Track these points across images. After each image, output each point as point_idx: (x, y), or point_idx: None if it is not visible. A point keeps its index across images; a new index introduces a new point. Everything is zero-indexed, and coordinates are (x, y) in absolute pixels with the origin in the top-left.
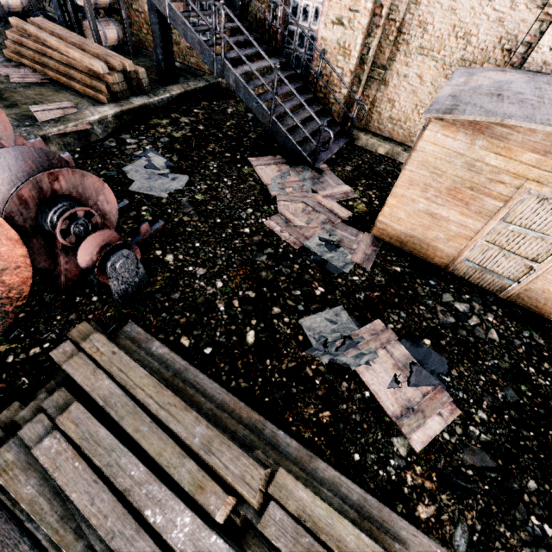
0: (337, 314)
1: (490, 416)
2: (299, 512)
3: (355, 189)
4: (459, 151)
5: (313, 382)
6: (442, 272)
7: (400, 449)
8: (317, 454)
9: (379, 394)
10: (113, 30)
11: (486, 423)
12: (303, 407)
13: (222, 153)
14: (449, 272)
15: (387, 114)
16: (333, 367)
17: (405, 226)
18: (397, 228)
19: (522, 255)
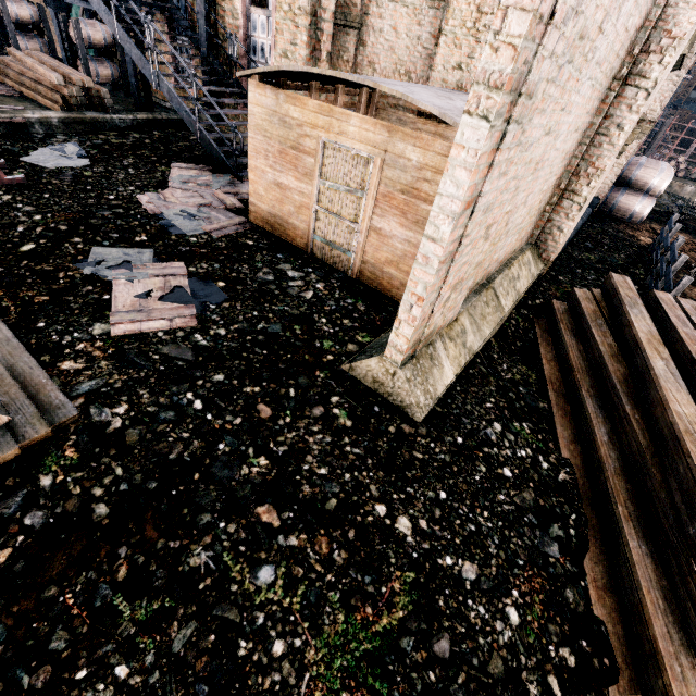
0: (141, 253)
1: (230, 334)
2: None
3: None
4: (273, 109)
5: (57, 280)
6: (300, 253)
7: (96, 330)
8: (1, 315)
9: (118, 298)
10: (107, 69)
11: (219, 336)
12: (25, 290)
13: (148, 157)
14: (309, 253)
15: None
16: (91, 278)
17: (268, 204)
18: (263, 208)
19: (347, 218)
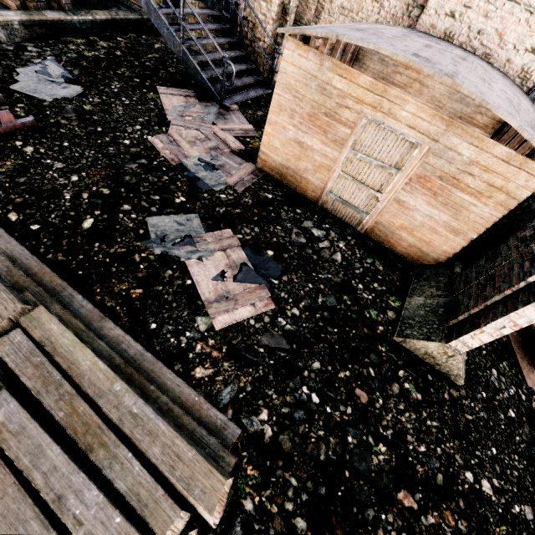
0: (189, 219)
1: (303, 313)
2: (42, 339)
3: (259, 130)
4: (312, 73)
5: (137, 266)
6: (312, 205)
7: (201, 326)
8: (113, 320)
9: (200, 283)
10: None
11: (296, 317)
12: (116, 283)
13: (130, 78)
14: (319, 205)
15: None
16: (164, 258)
17: (282, 156)
18: (275, 159)
19: (370, 186)
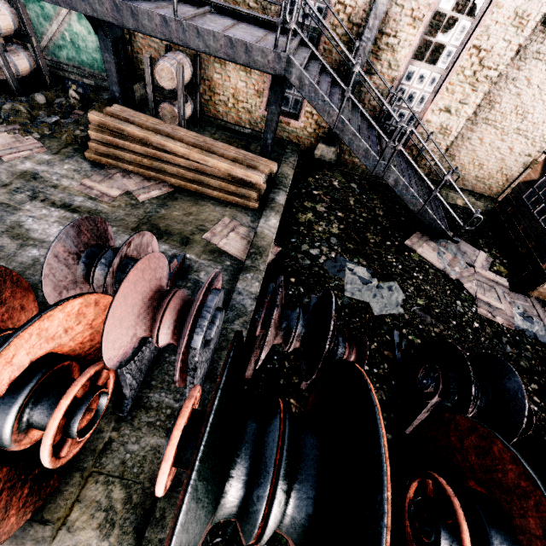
0: None
1: None
2: None
3: (484, 252)
4: None
5: None
6: None
7: None
8: None
9: None
10: (189, 106)
11: None
12: None
13: (384, 243)
14: None
15: (446, 165)
16: None
17: None
18: None
19: None
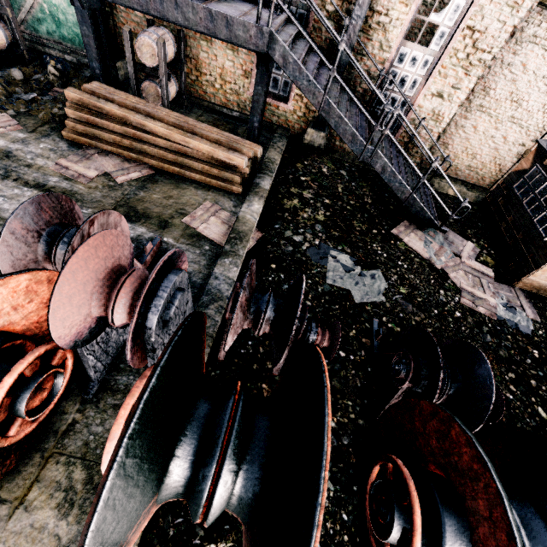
0: None
1: None
2: None
3: (472, 242)
4: None
5: None
6: None
7: None
8: None
9: None
10: (173, 86)
11: None
12: None
13: (370, 231)
14: None
15: (439, 153)
16: None
17: None
18: (541, 282)
19: None
